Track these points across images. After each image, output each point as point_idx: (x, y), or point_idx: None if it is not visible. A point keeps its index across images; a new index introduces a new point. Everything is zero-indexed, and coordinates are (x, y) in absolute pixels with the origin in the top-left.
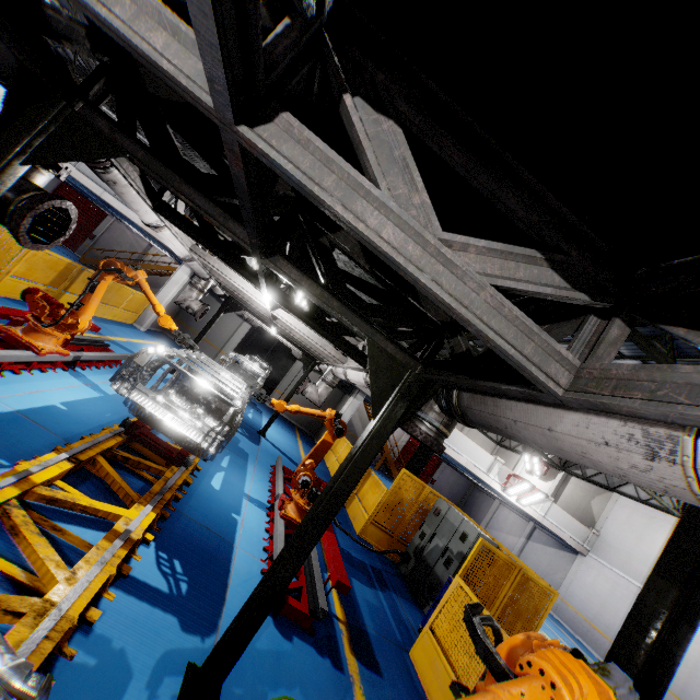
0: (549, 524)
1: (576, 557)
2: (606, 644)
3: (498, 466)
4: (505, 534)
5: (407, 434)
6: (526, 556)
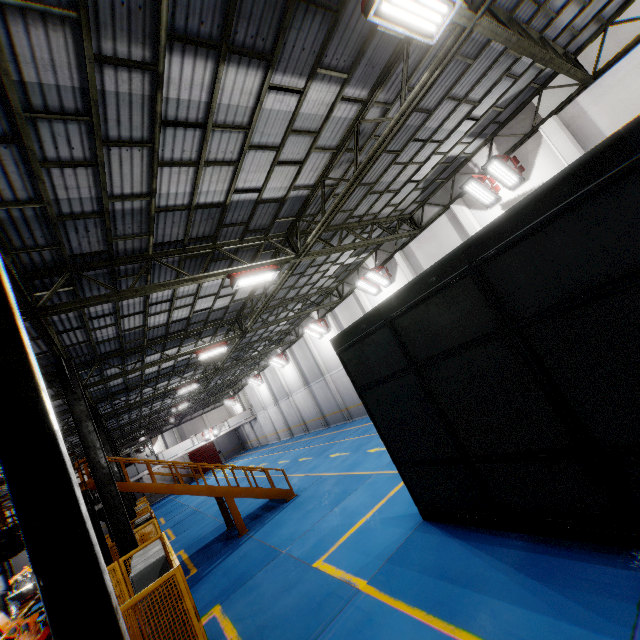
0: (234, 426)
1: (257, 419)
2: (275, 436)
3: (194, 438)
4: (251, 434)
5: (185, 455)
6: (257, 434)
